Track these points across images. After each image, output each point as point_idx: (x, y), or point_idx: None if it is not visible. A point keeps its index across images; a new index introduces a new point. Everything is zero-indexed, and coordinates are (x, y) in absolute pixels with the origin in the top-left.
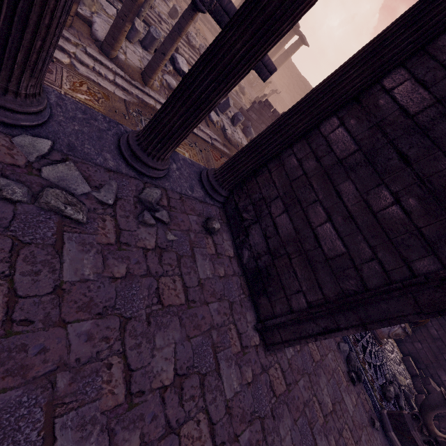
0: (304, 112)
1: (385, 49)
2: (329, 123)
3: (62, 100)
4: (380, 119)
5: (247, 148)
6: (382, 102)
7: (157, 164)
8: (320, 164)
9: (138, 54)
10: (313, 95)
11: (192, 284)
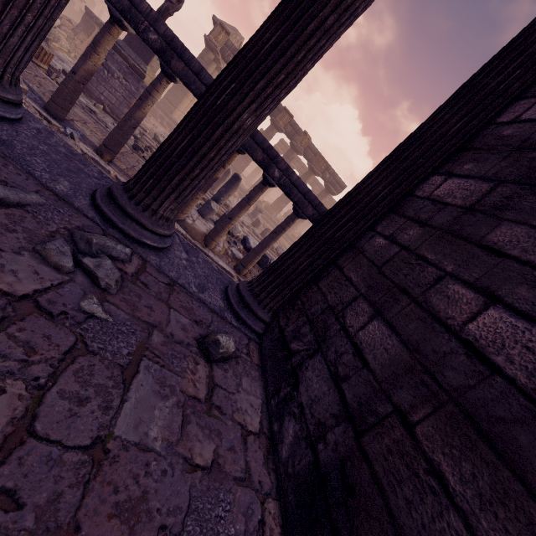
0: (383, 172)
1: (482, 82)
2: (427, 184)
3: (50, 134)
4: (518, 143)
5: (301, 236)
6: (509, 132)
7: (142, 214)
8: (429, 227)
9: (208, 226)
10: (391, 153)
11: (64, 435)
